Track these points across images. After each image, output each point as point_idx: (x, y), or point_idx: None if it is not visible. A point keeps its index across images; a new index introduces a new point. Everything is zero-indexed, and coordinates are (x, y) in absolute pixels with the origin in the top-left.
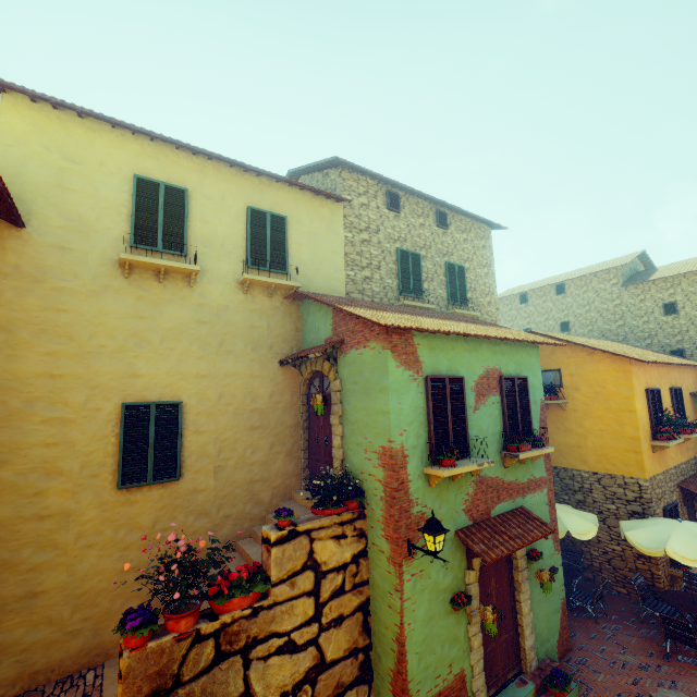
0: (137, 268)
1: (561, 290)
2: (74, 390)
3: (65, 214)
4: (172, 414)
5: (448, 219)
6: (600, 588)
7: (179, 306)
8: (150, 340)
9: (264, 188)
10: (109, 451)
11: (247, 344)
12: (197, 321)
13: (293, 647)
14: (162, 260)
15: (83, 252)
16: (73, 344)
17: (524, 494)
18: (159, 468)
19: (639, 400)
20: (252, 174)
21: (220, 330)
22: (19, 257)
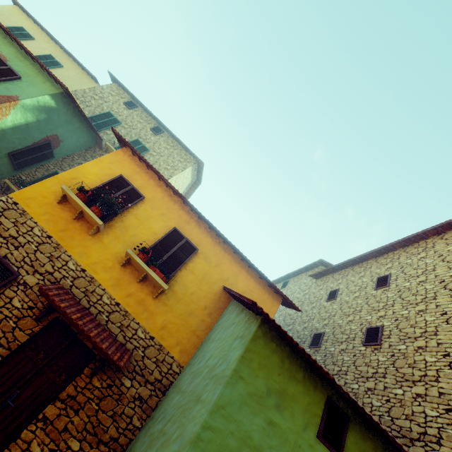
0: None
1: (285, 284)
2: None
3: None
4: None
5: (163, 134)
6: None
7: None
8: None
9: (67, 59)
10: None
11: None
12: None
13: None
14: None
15: None
16: None
17: None
18: None
19: (99, 167)
20: (68, 55)
21: None
22: None
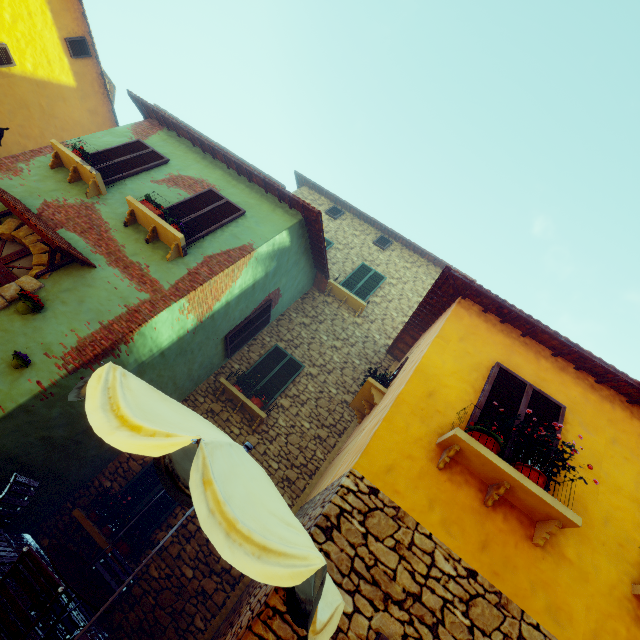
0: None
1: None
2: None
3: None
4: None
5: (393, 247)
6: (25, 548)
7: None
8: None
9: None
10: None
11: None
12: None
13: None
14: None
15: None
16: None
17: (113, 264)
18: None
19: (451, 355)
20: None
21: None
22: None
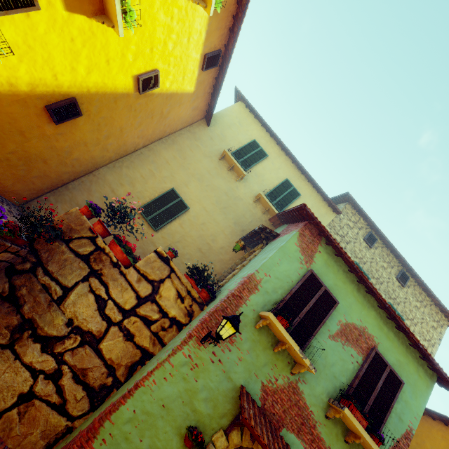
0: (225, 160)
1: None
2: (167, 171)
3: (223, 132)
4: (181, 208)
5: (408, 282)
6: None
7: (225, 182)
8: (204, 181)
9: (300, 179)
10: (151, 196)
11: (234, 219)
12: (225, 192)
13: (102, 307)
14: (236, 161)
15: (216, 143)
16: (183, 160)
17: None
18: (155, 219)
19: None
20: (299, 171)
21: (230, 203)
22: (198, 131)
